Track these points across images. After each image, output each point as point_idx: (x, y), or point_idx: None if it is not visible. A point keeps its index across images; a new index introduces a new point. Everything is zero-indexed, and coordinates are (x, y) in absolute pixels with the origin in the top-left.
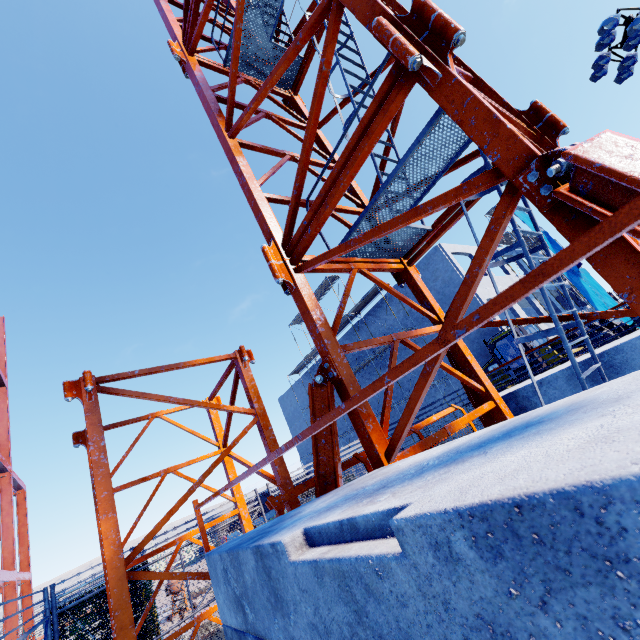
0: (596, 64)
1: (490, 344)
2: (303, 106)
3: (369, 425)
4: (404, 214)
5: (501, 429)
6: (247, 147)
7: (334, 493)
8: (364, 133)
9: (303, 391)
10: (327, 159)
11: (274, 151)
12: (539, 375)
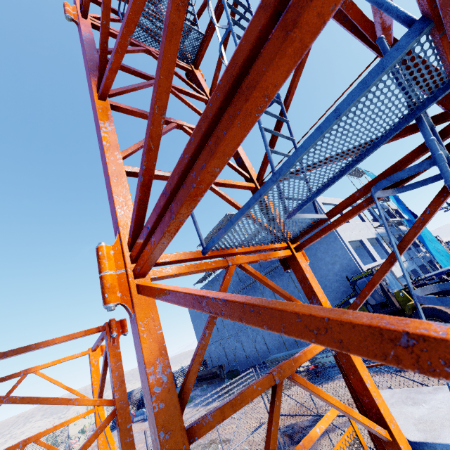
0: None
1: (352, 281)
2: (202, 79)
3: None
4: (331, 322)
5: None
6: (125, 111)
7: None
8: (237, 88)
9: None
10: None
11: None
12: (445, 396)
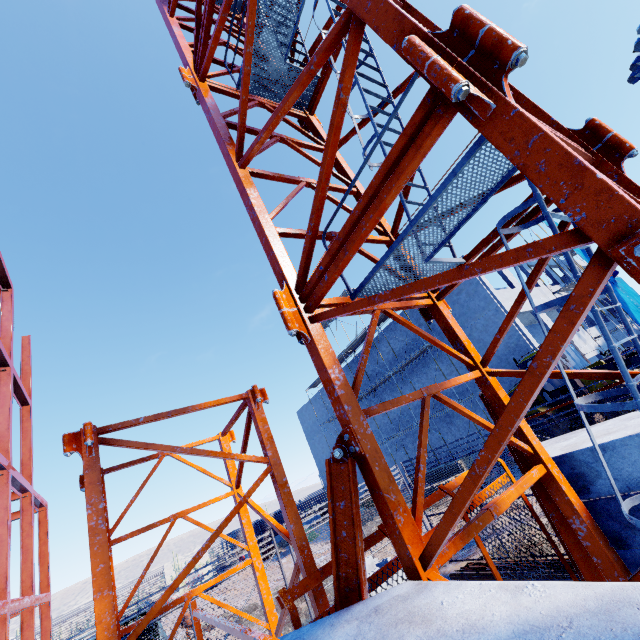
0: (634, 65)
1: (521, 363)
2: (319, 126)
3: (399, 517)
4: (443, 273)
5: (609, 626)
6: (259, 176)
7: (358, 622)
8: (391, 171)
9: (322, 405)
10: (345, 182)
11: (288, 178)
12: (595, 428)
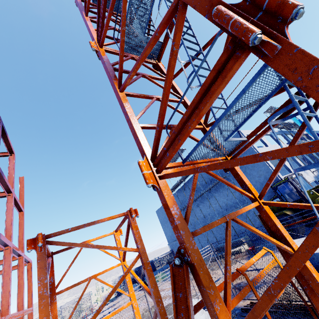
0: None
1: (274, 187)
2: (163, 68)
3: (217, 306)
4: (243, 158)
5: None
6: (131, 96)
7: None
8: (205, 92)
9: None
10: (177, 97)
11: (146, 96)
12: None
